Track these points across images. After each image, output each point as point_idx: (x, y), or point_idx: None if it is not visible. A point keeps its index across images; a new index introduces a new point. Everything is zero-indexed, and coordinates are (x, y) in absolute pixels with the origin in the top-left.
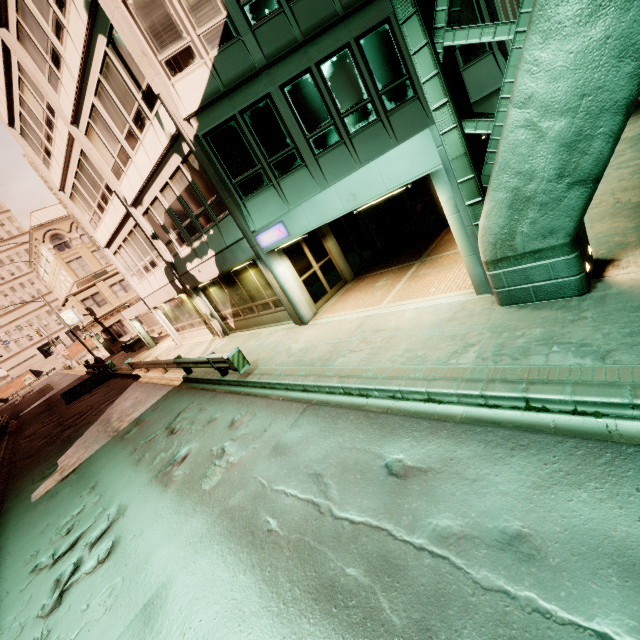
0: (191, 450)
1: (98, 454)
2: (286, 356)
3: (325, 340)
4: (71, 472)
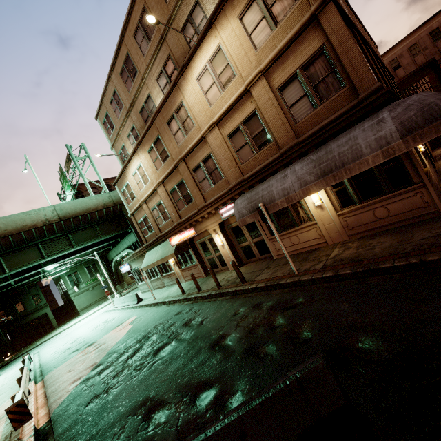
0: (70, 344)
1: (103, 335)
2: (15, 376)
3: (4, 380)
4: (116, 327)
